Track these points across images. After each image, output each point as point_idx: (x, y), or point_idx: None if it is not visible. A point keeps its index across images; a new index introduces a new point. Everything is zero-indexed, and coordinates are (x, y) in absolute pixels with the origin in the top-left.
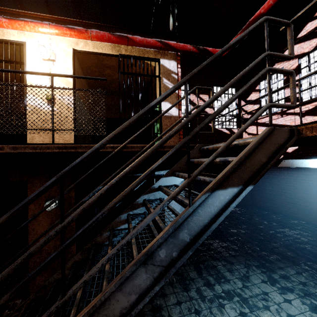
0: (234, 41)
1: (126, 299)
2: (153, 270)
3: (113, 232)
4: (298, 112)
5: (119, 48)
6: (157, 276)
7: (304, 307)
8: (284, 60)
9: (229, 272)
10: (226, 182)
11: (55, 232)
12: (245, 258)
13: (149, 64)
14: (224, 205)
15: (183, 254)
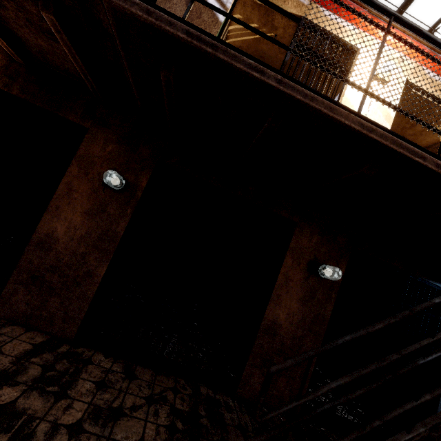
0: None
1: None
2: None
3: None
4: None
5: None
6: None
7: None
8: None
9: None
10: None
11: None
12: None
13: (435, 134)
14: None
15: None
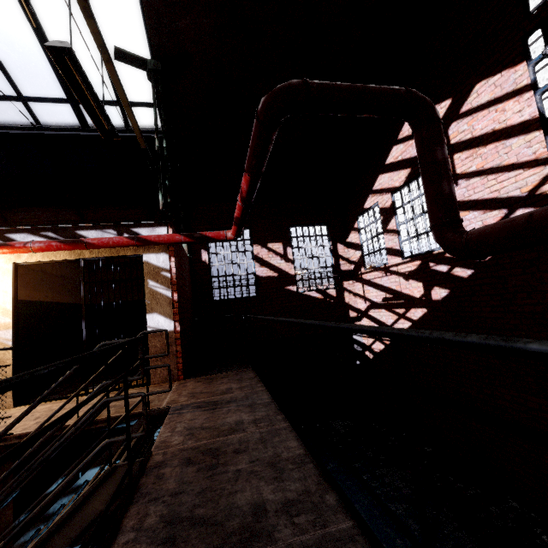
0: (56, 385)
1: None
2: None
3: None
4: (401, 272)
5: (80, 250)
6: None
7: None
8: (377, 192)
9: None
10: (45, 546)
11: None
12: None
13: None
14: None
15: None
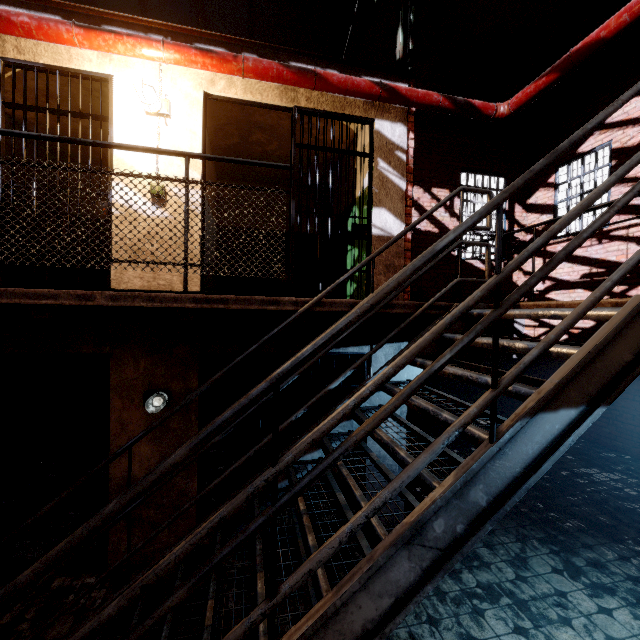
0: (594, 124)
1: (374, 606)
2: (422, 555)
3: (293, 467)
4: (636, 235)
5: (294, 94)
6: (428, 567)
7: (639, 624)
8: (615, 126)
9: (487, 548)
10: (557, 398)
11: (265, 482)
12: (517, 523)
13: (344, 126)
14: (551, 441)
15: (476, 530)
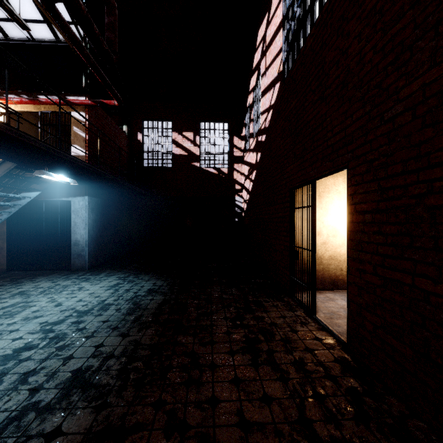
0: None
1: None
2: None
3: None
4: (252, 148)
5: (39, 106)
6: None
7: (114, 283)
8: (250, 93)
9: (107, 273)
10: None
11: None
12: (135, 271)
13: None
14: None
15: None
